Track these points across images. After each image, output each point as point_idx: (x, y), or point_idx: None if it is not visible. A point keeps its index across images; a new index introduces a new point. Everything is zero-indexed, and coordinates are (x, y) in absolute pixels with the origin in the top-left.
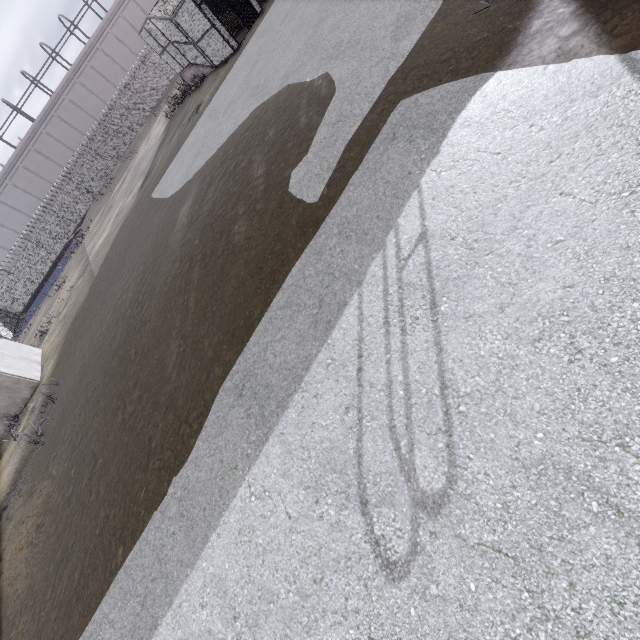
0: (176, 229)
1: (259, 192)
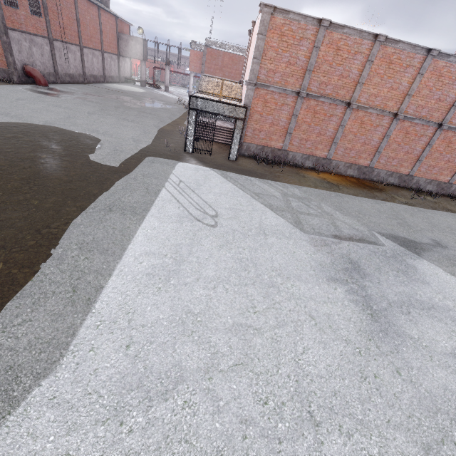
0: None
1: (61, 154)
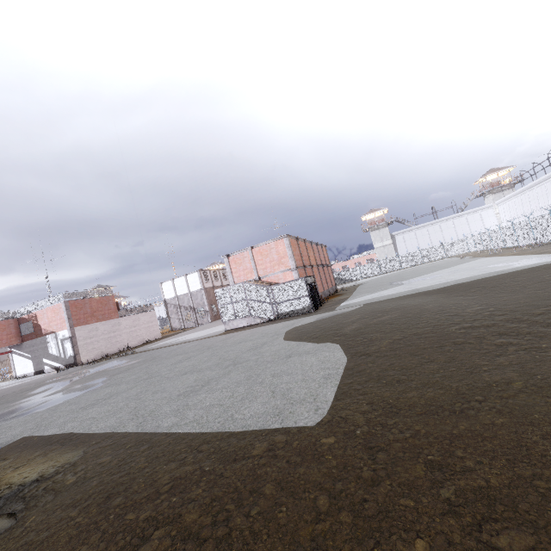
0: (386, 317)
1: (359, 309)
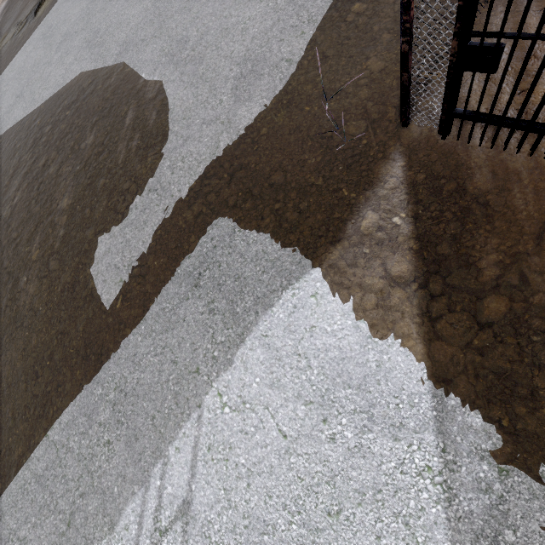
0: None
1: (57, 238)
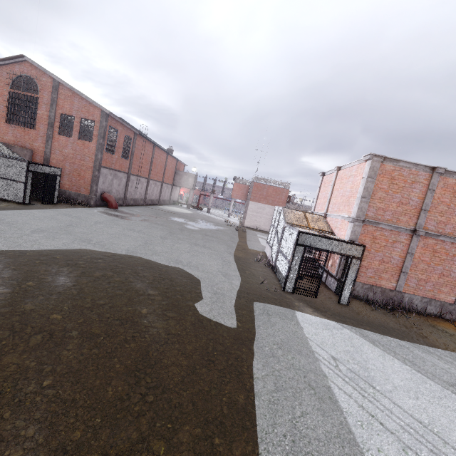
0: None
1: (162, 304)
